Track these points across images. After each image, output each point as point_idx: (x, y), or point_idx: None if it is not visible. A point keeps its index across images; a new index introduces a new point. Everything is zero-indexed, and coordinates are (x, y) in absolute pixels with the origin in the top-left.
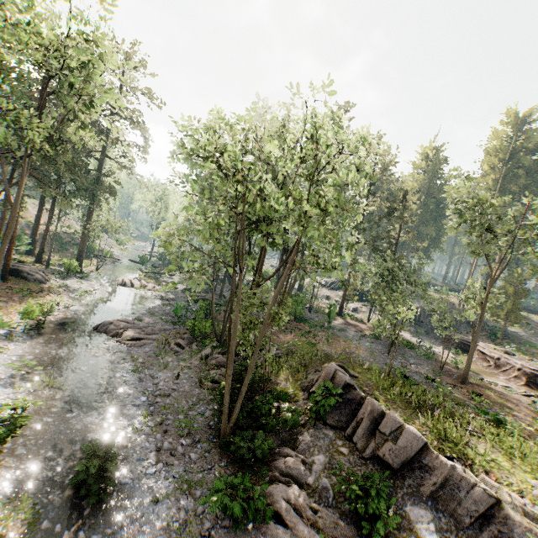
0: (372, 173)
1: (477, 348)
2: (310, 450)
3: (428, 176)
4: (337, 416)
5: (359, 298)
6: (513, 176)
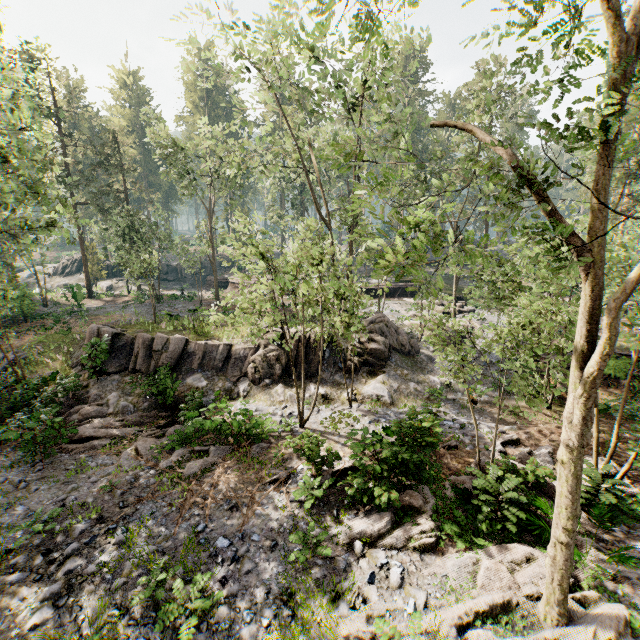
0: (54, 104)
1: (229, 281)
2: (102, 397)
3: (135, 111)
4: (117, 363)
5: (111, 275)
6: (216, 117)
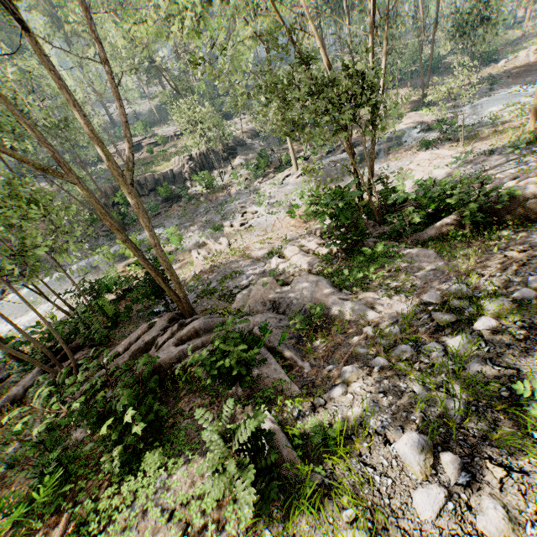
0: None
1: None
2: None
3: None
4: None
5: None
6: None
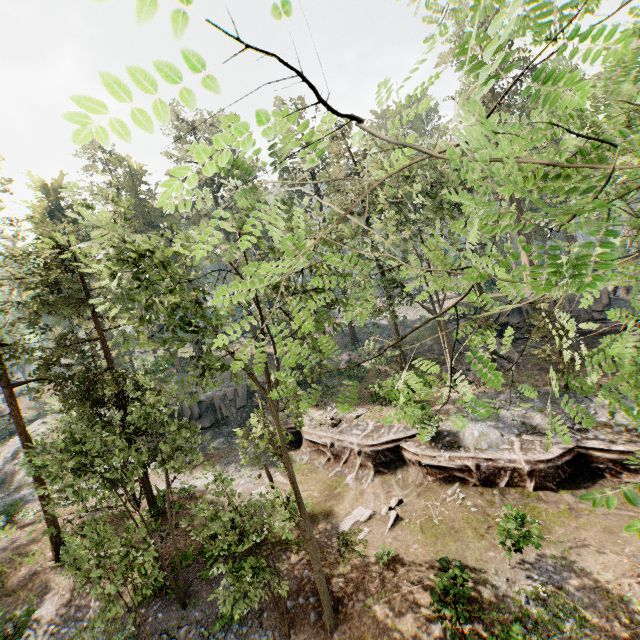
0: None
1: (304, 438)
2: None
3: (131, 196)
4: None
5: None
6: None
